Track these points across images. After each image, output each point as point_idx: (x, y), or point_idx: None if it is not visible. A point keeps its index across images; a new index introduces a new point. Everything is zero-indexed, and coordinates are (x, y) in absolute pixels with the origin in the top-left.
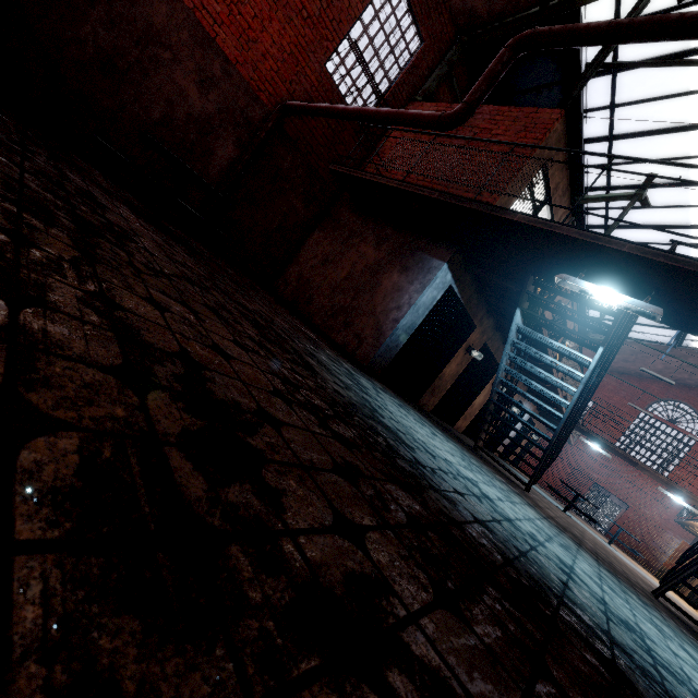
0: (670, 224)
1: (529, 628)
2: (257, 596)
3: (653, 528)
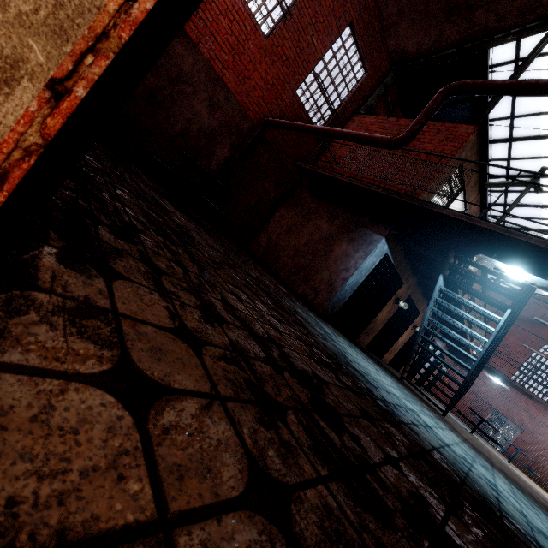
0: None
1: (494, 532)
2: (390, 504)
3: (546, 451)
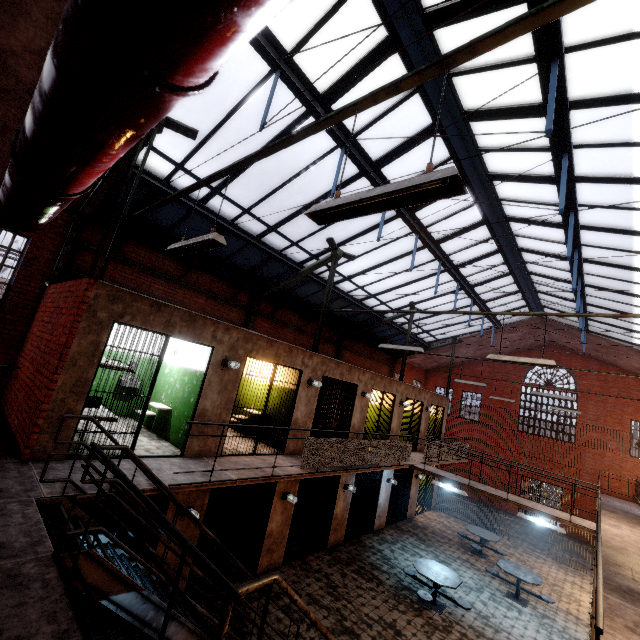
0: (387, 259)
1: None
2: None
3: None
